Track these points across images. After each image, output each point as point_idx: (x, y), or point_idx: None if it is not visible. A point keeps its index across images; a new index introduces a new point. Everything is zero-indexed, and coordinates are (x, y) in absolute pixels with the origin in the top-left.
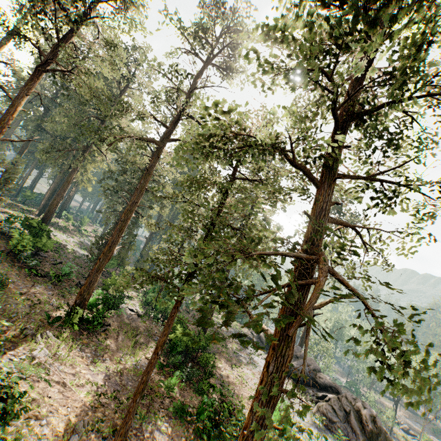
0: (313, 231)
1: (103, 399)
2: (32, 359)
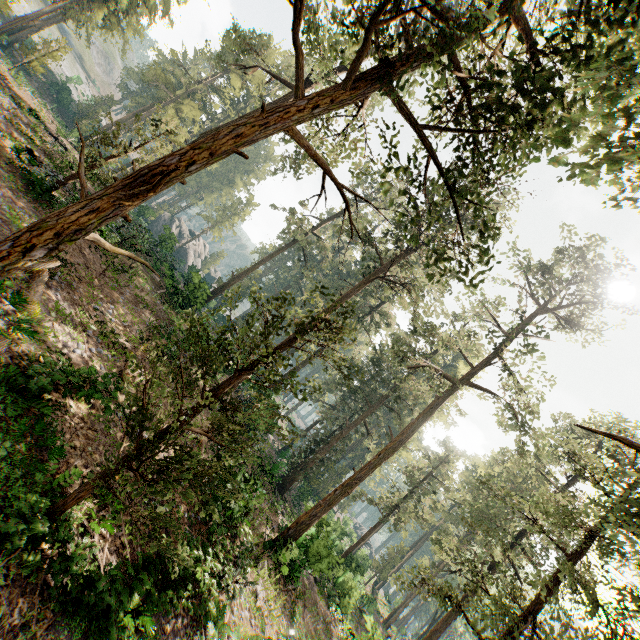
0: None
1: None
2: (255, 596)
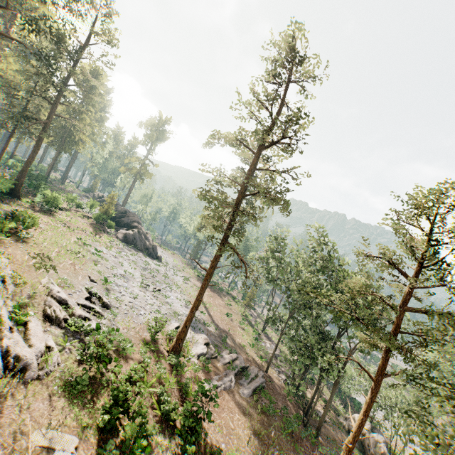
0: (49, 117)
1: None
2: None
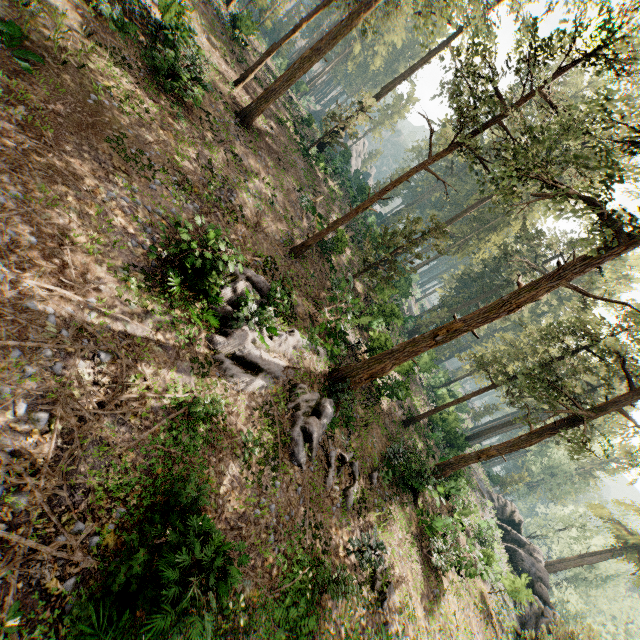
0: (601, 407)
1: (405, 403)
2: None
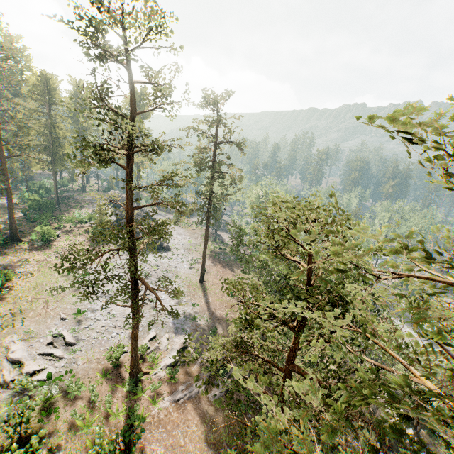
0: (2, 163)
1: None
2: None
